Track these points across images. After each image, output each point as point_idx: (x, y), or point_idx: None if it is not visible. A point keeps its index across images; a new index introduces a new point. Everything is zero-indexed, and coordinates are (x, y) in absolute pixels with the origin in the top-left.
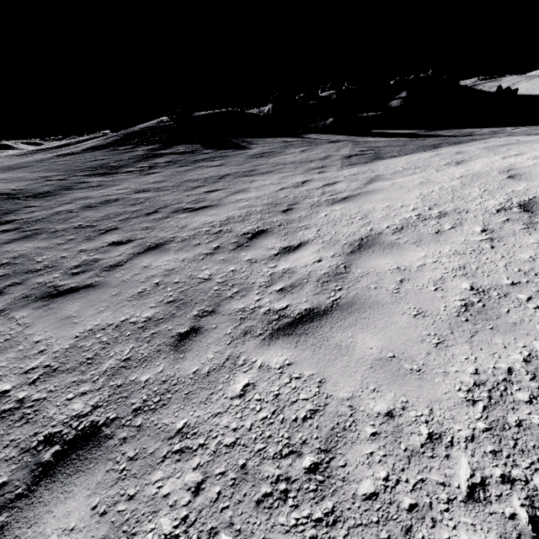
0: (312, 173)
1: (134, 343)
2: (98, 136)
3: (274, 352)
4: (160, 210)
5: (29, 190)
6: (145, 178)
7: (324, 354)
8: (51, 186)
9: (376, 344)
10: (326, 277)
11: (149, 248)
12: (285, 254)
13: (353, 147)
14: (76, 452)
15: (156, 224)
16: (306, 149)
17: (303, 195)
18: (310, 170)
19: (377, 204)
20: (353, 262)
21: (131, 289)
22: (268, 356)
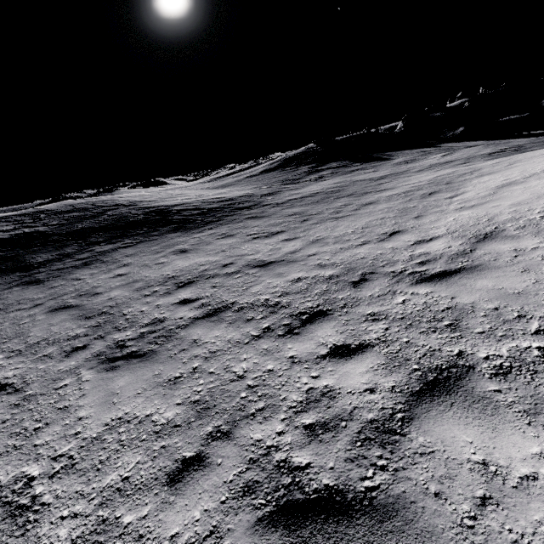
0: (458, 167)
1: (394, 220)
2: (253, 164)
3: (463, 213)
4: (354, 193)
5: (258, 193)
6: (323, 182)
7: (487, 208)
8: (267, 191)
9: (510, 203)
10: (483, 196)
11: (366, 204)
12: (454, 196)
13: (493, 148)
14: (397, 233)
15: (358, 198)
16: (447, 154)
17: (456, 177)
18: (455, 166)
19: (514, 171)
20: (498, 190)
21: (375, 213)
22: (460, 214)
